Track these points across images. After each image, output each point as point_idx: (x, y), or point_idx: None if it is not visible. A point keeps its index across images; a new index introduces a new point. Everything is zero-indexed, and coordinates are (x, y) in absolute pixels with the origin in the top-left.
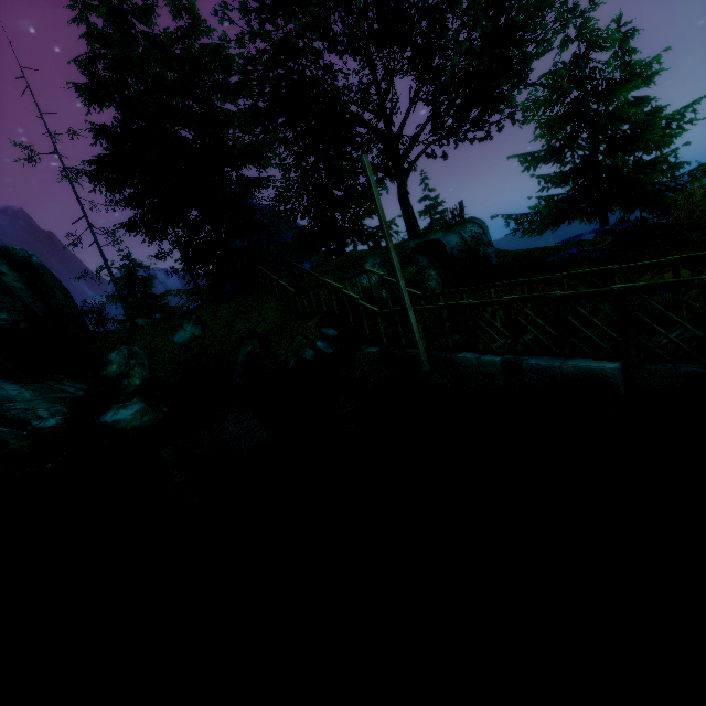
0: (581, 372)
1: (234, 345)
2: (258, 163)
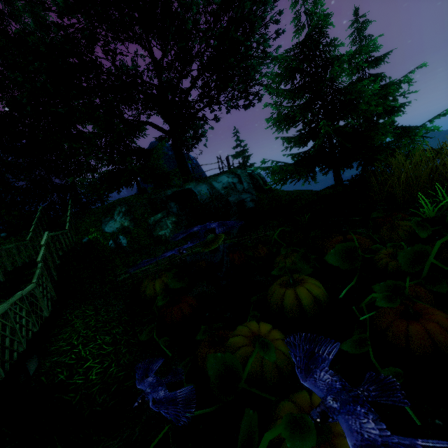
0: None
1: None
2: (85, 122)
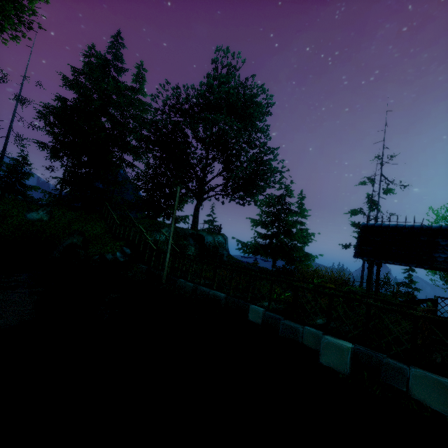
0: (214, 295)
1: (65, 235)
2: (136, 157)
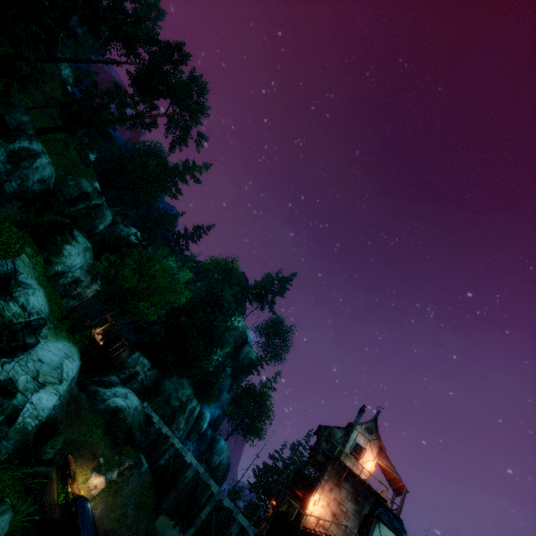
0: None
1: None
2: None
